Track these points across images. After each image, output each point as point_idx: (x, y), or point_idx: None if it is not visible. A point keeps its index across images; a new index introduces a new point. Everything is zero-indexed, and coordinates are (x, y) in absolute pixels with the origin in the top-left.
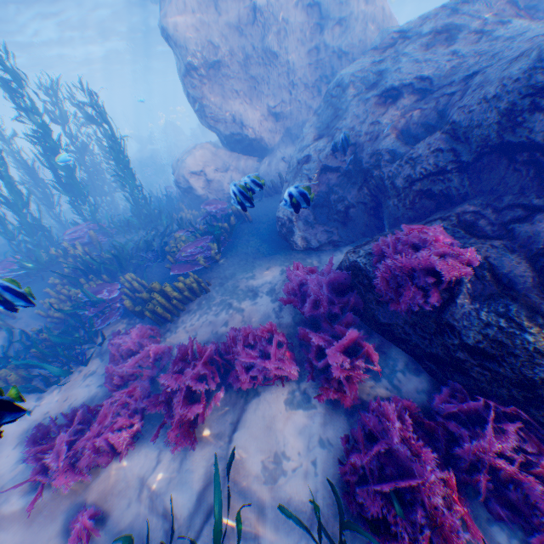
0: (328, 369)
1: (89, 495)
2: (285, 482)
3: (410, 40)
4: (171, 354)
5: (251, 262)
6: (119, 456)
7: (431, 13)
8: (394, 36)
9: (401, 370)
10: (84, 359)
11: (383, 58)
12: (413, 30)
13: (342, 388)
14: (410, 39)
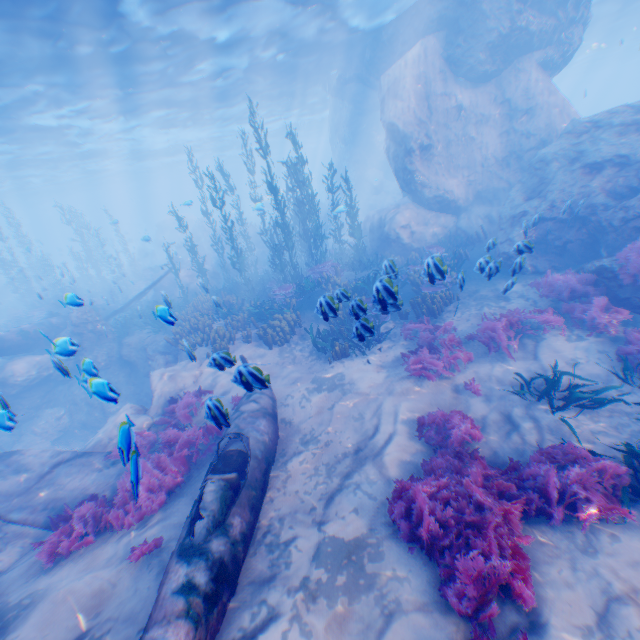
0: (592, 320)
1: (456, 380)
2: (582, 366)
3: (604, 130)
4: (455, 331)
5: (487, 283)
6: (460, 368)
7: (618, 111)
8: (587, 126)
9: (639, 322)
10: (380, 340)
11: (581, 142)
12: (604, 123)
13: (604, 328)
14: (603, 129)
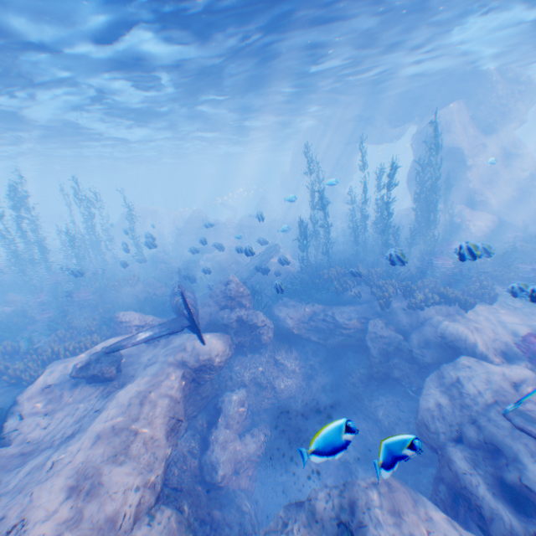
0: None
1: None
2: None
3: None
4: None
5: None
6: None
7: None
8: None
9: None
10: None
11: None
12: None
13: None
14: None
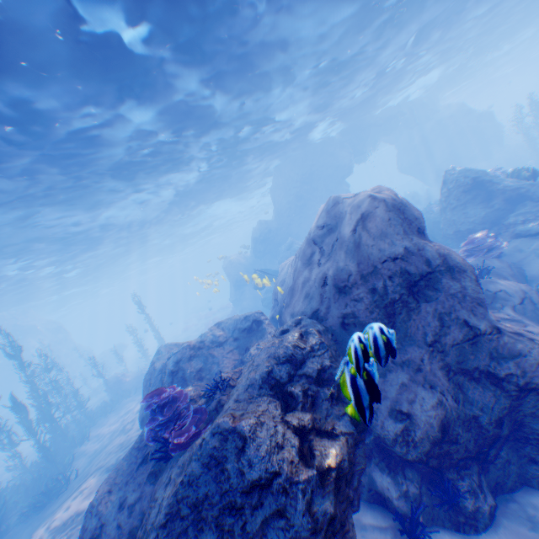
0: None
1: None
2: None
3: None
4: None
5: None
6: None
7: None
8: None
9: None
10: None
11: None
12: None
13: None
14: None
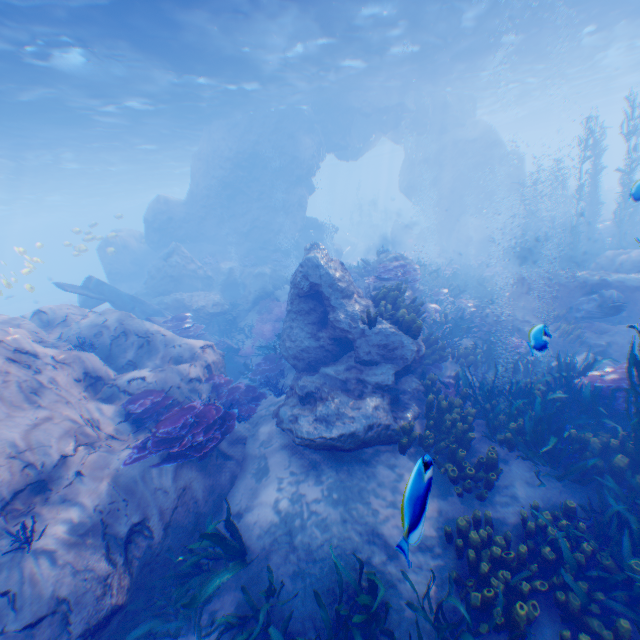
0: None
1: None
2: None
3: None
4: None
5: None
6: None
7: None
8: None
9: None
10: None
11: None
12: None
13: None
14: None
